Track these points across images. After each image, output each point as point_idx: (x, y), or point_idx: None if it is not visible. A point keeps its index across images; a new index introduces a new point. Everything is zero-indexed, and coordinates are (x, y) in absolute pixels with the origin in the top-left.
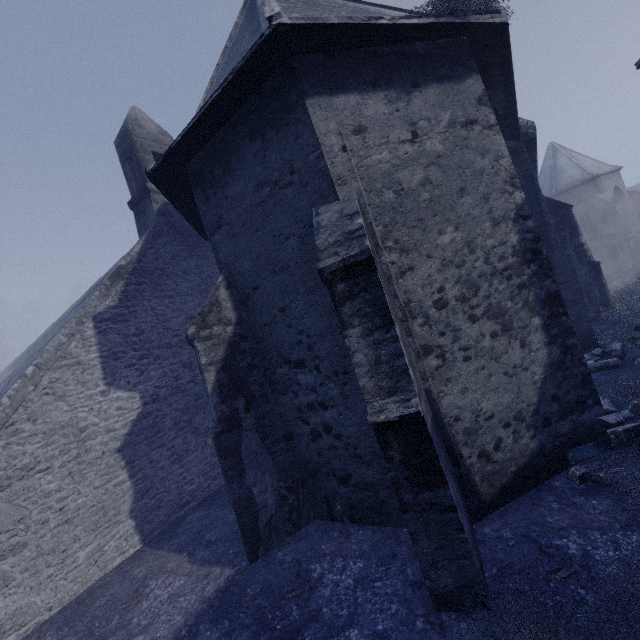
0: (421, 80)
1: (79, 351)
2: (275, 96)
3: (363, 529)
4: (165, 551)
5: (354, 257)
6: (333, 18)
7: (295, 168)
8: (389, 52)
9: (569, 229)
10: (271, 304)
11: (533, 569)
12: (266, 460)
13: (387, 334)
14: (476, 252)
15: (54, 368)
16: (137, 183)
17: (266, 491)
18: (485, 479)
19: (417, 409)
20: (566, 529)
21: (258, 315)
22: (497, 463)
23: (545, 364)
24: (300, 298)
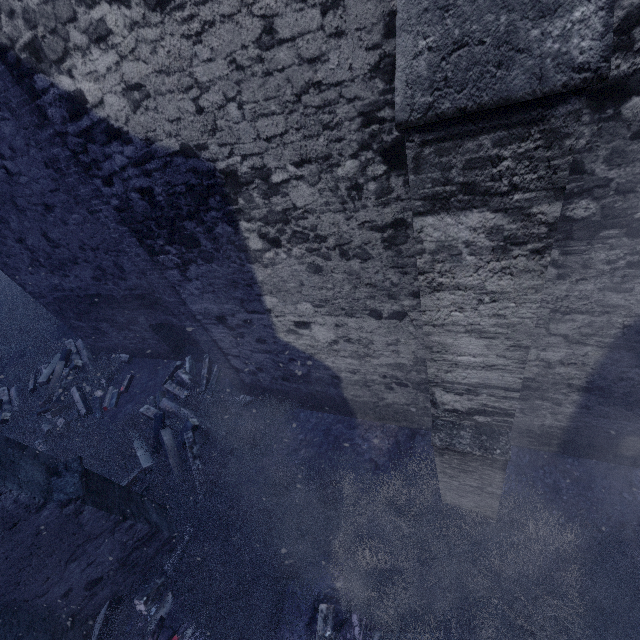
0: None
1: None
2: None
3: None
4: None
5: None
6: None
7: None
8: None
9: None
10: None
11: None
12: None
13: None
14: None
15: None
16: None
17: None
18: None
19: None
20: None
21: None
22: None
23: None
24: None
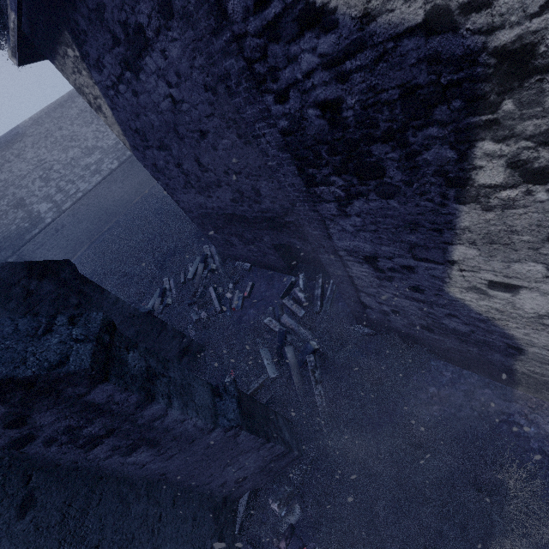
0: None
1: None
2: None
3: None
4: None
5: None
6: None
7: None
8: None
9: None
10: None
11: None
12: None
13: None
14: None
15: None
16: None
17: None
18: None
19: None
20: None
21: None
22: None
23: None
24: None
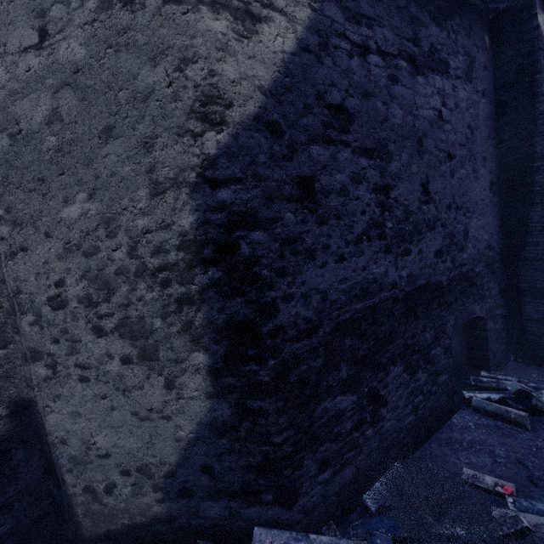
0: None
1: None
2: None
3: None
4: None
5: None
6: None
7: None
8: None
9: None
10: None
11: None
12: None
13: None
14: (117, 236)
15: None
16: None
17: None
18: (89, 515)
19: None
20: None
21: None
22: (106, 506)
23: (201, 421)
24: None
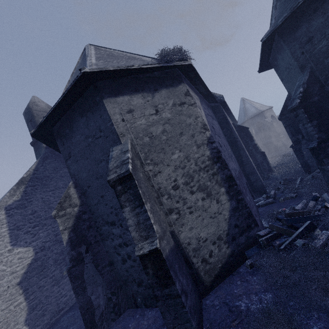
0: (158, 87)
1: None
2: (90, 98)
3: (151, 311)
4: None
5: (123, 174)
6: (110, 67)
7: (101, 129)
8: (142, 77)
9: (249, 138)
10: (97, 194)
11: (224, 321)
12: (99, 278)
13: (142, 209)
14: (191, 161)
15: None
16: None
17: (99, 297)
18: (206, 273)
19: (156, 246)
20: (241, 295)
21: (91, 200)
22: (211, 264)
23: (229, 210)
24: (110, 190)
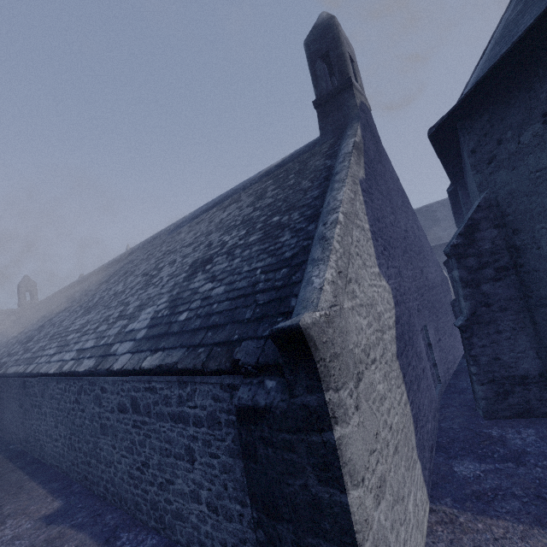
0: None
1: (360, 215)
2: None
3: None
4: (516, 523)
5: None
6: None
7: None
8: None
9: None
10: None
11: None
12: None
13: None
14: None
15: (354, 224)
16: (326, 82)
17: None
18: None
19: None
20: None
21: None
22: None
23: None
24: None
